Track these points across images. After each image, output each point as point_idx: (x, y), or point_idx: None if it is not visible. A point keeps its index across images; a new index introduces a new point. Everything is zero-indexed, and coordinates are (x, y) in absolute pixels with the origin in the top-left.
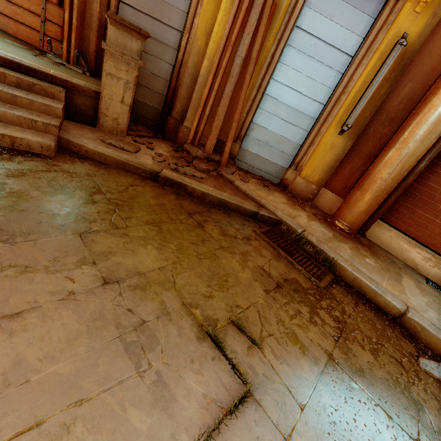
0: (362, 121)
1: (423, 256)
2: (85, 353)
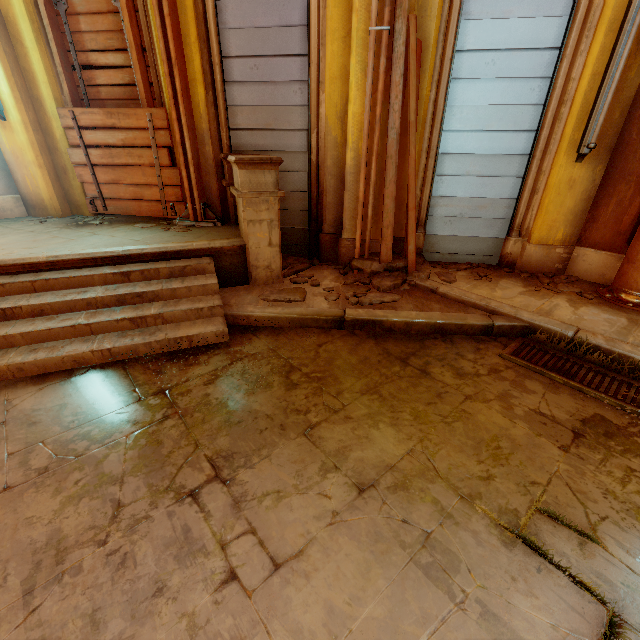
0: (611, 129)
1: None
2: (386, 588)
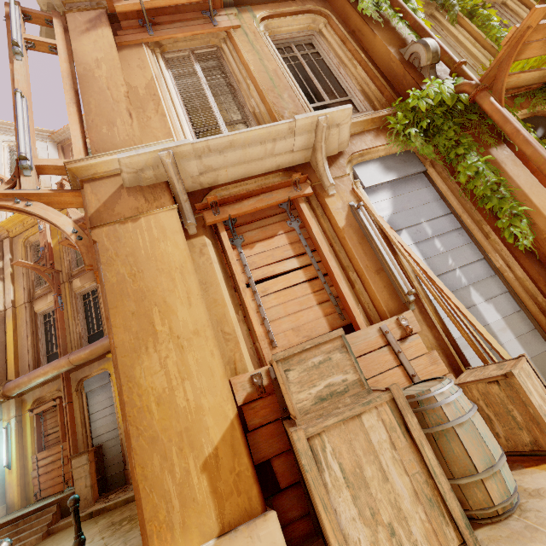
0: None
1: None
2: None
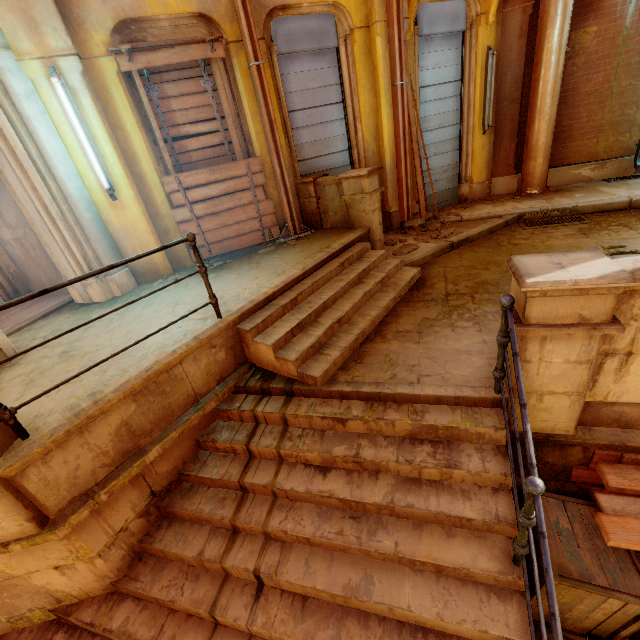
0: (492, 115)
1: (590, 169)
2: None
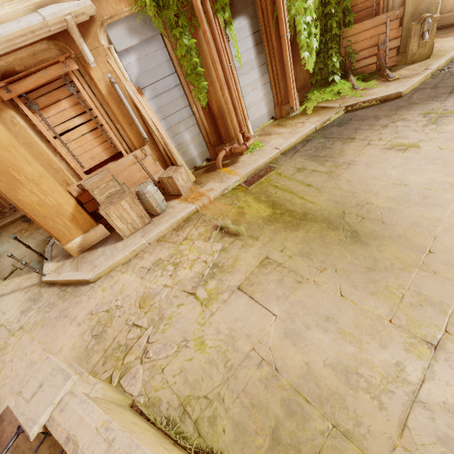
0: None
1: None
2: None
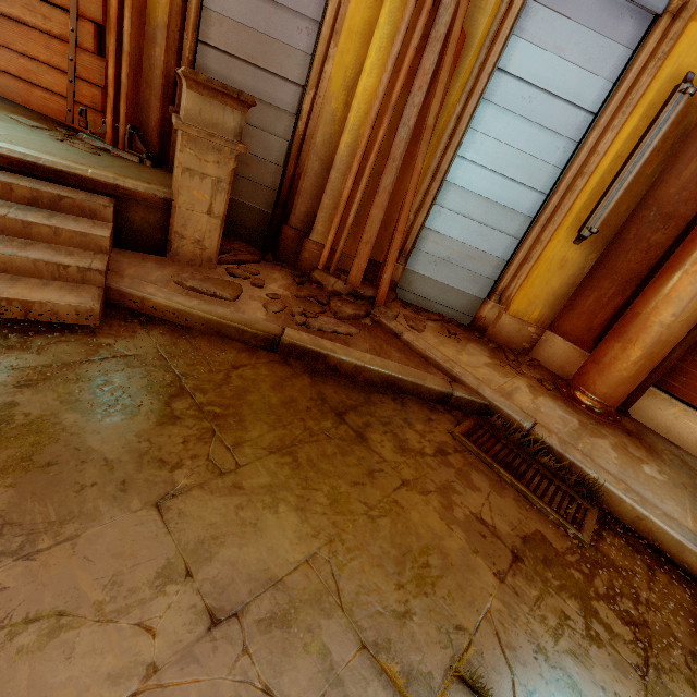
0: (615, 220)
1: None
2: None
